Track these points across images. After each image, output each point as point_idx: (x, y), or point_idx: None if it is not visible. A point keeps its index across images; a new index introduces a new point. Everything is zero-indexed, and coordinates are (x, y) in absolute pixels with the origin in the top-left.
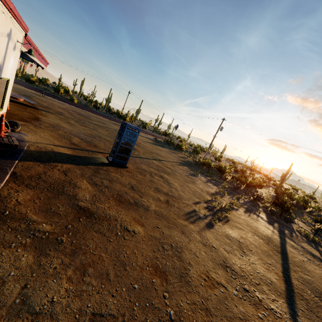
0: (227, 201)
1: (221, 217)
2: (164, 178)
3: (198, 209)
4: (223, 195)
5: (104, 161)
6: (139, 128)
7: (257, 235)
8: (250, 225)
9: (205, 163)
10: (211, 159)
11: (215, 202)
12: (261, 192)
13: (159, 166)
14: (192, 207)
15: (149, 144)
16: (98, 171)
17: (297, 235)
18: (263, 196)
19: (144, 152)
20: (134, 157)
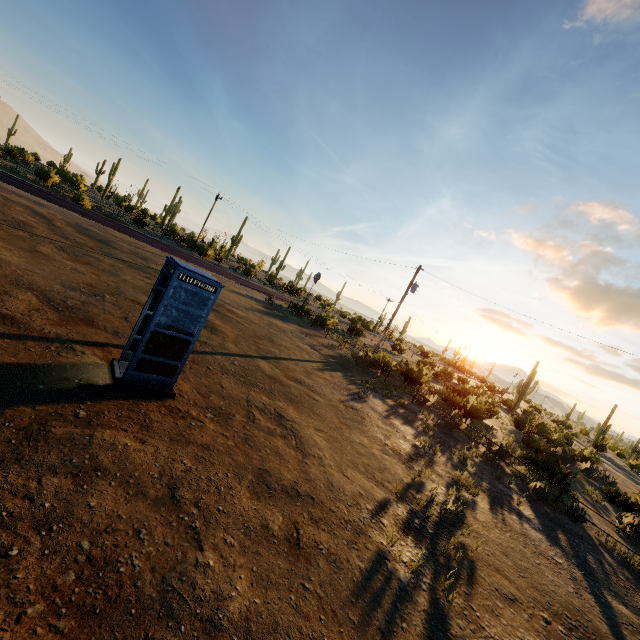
0: (445, 477)
1: (452, 557)
2: (287, 420)
3: (392, 545)
4: (433, 457)
5: (97, 379)
6: (236, 274)
7: (553, 612)
8: (521, 565)
9: (377, 361)
10: (384, 347)
11: (421, 488)
12: (493, 429)
13: (274, 378)
14: (373, 538)
15: (254, 314)
16: (45, 429)
17: (611, 564)
18: (512, 450)
19: (239, 336)
20: (208, 353)
